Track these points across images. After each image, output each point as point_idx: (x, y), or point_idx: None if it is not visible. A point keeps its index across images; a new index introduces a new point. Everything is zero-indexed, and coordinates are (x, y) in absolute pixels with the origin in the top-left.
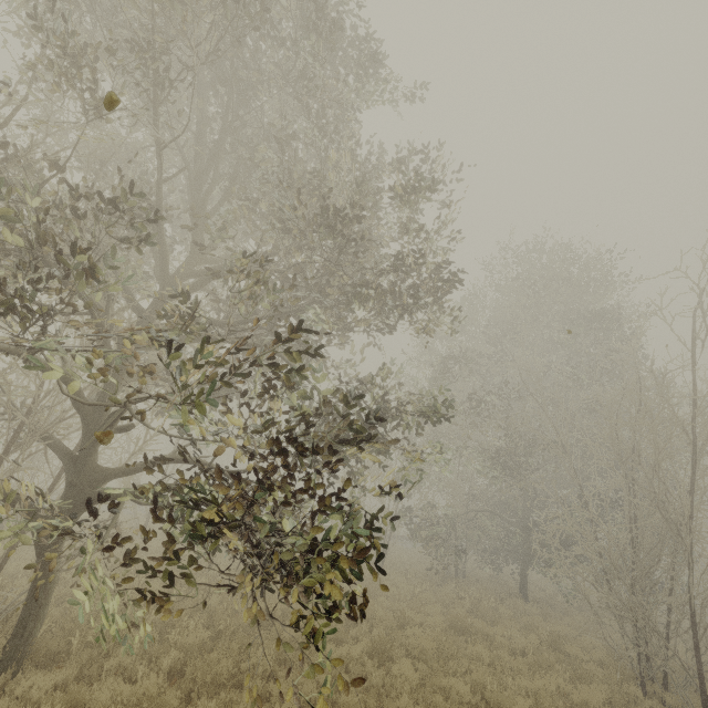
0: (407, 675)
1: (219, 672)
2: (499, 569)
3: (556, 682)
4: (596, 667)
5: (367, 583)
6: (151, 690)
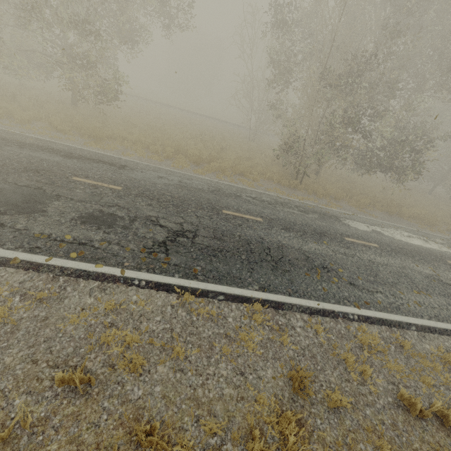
0: (393, 197)
1: (354, 186)
2: (421, 184)
3: (433, 208)
4: (447, 211)
5: (368, 178)
6: (348, 185)
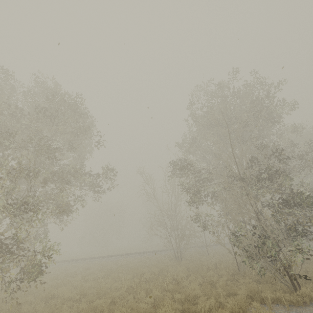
0: None
1: None
2: None
3: None
4: None
5: None
6: None
